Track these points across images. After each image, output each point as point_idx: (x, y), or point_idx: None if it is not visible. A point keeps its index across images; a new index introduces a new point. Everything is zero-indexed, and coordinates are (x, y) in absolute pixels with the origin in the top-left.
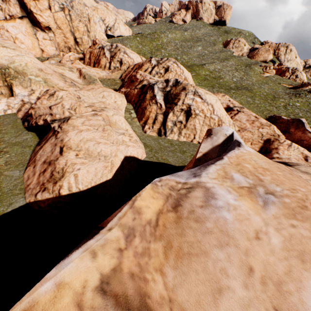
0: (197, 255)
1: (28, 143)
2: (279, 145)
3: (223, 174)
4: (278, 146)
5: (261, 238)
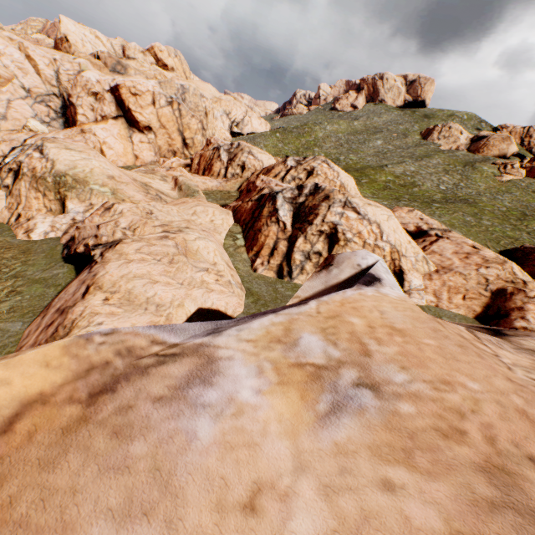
0: (38, 534)
1: (57, 281)
2: (526, 302)
3: (279, 333)
4: (525, 303)
5: (262, 511)
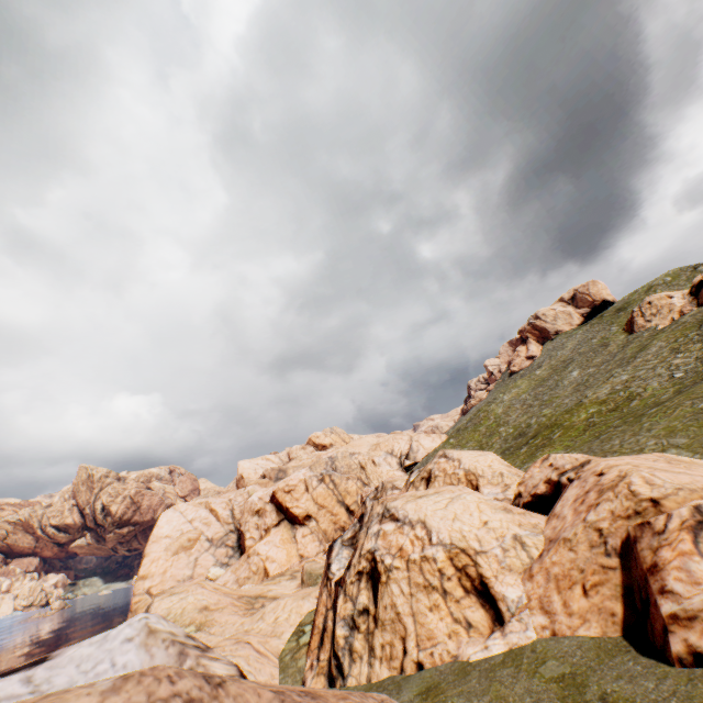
0: None
1: None
2: (656, 547)
3: None
4: (655, 550)
5: None
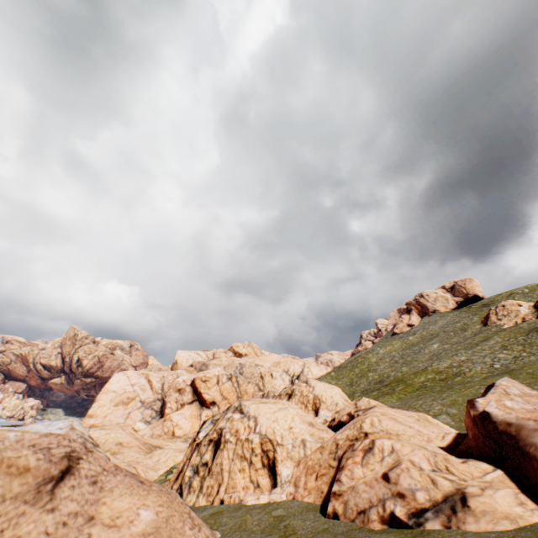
0: None
1: None
2: (348, 457)
3: None
4: (347, 458)
5: None
